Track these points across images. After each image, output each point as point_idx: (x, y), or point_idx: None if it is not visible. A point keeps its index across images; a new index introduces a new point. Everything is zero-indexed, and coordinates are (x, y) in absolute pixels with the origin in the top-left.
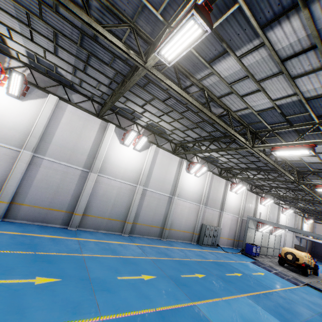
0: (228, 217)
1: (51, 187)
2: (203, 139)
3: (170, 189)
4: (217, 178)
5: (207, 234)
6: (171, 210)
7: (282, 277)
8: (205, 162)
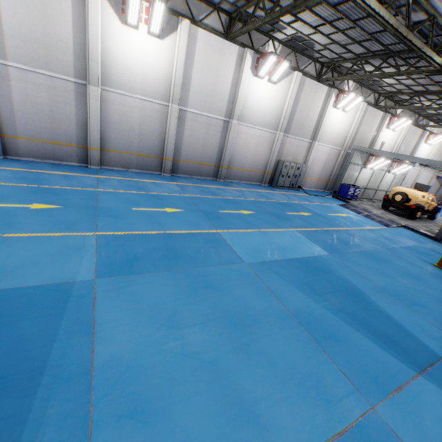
0: (323, 150)
1: (42, 113)
2: None
3: (226, 109)
4: (311, 85)
5: (284, 174)
6: (229, 141)
7: (372, 219)
8: (289, 53)
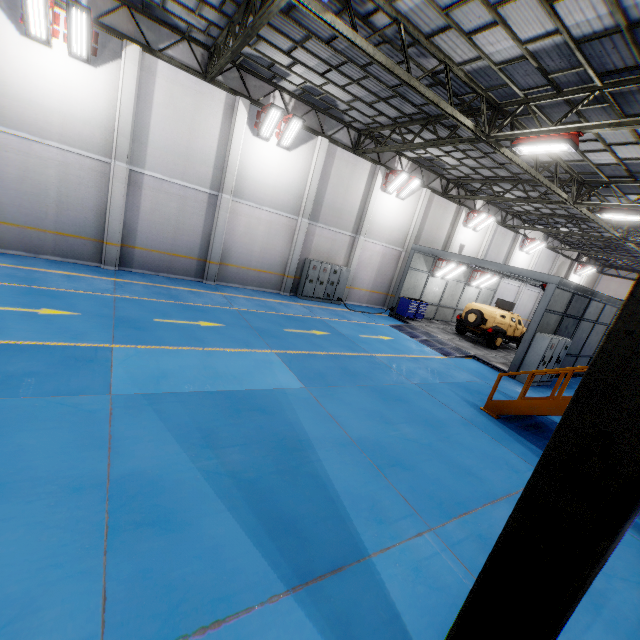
0: (374, 249)
1: None
2: (235, 7)
3: (211, 177)
4: (345, 158)
5: (313, 278)
6: (218, 224)
7: (430, 345)
8: (308, 111)
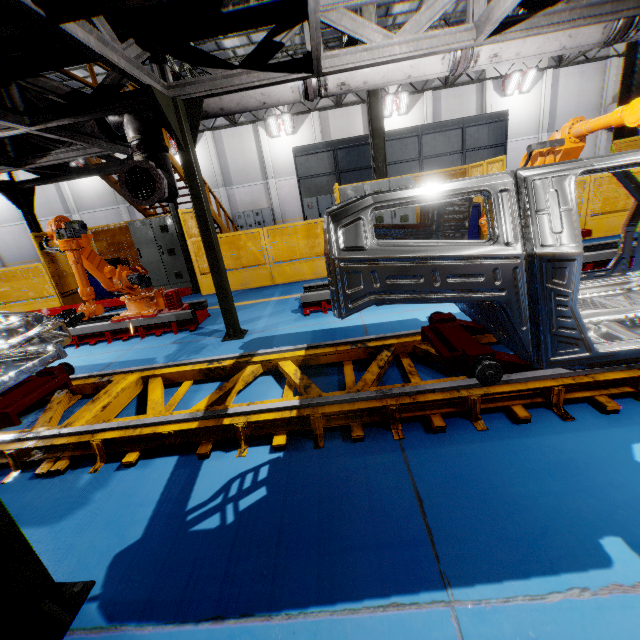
0: (289, 184)
1: None
2: None
3: None
4: (230, 133)
5: (243, 225)
6: None
7: None
8: None
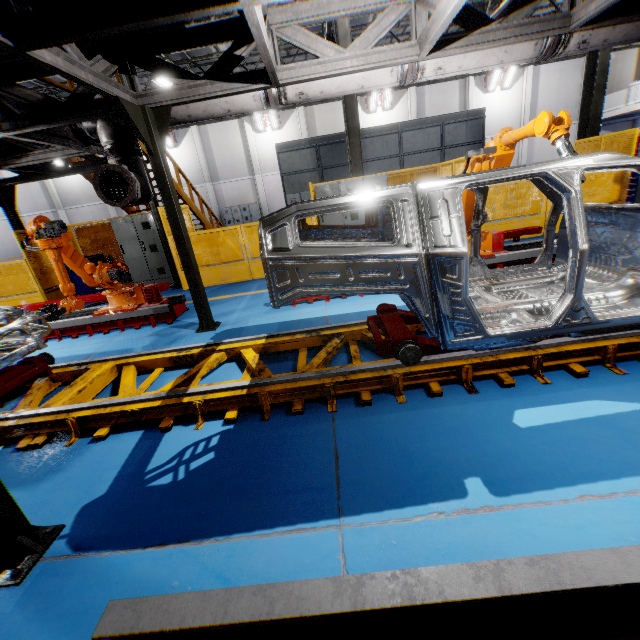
0: (276, 179)
1: None
2: None
3: None
4: (216, 128)
5: (230, 220)
6: None
7: None
8: None
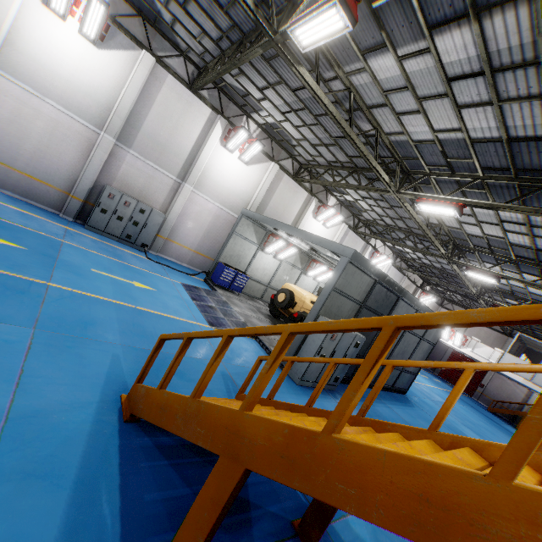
0: (205, 205)
1: None
2: None
3: None
4: (178, 90)
5: (108, 208)
6: None
7: (206, 311)
8: (131, 14)
